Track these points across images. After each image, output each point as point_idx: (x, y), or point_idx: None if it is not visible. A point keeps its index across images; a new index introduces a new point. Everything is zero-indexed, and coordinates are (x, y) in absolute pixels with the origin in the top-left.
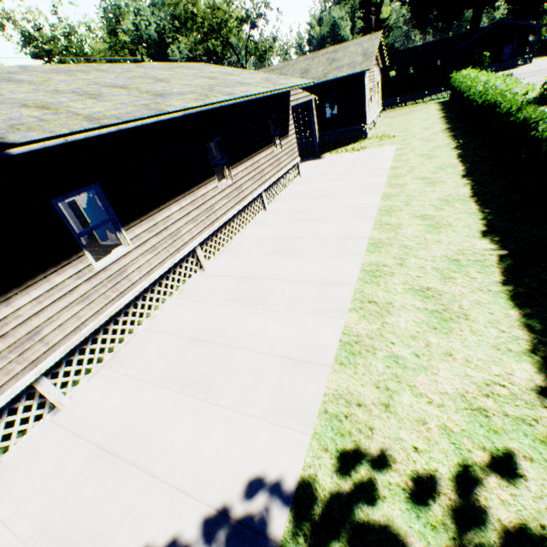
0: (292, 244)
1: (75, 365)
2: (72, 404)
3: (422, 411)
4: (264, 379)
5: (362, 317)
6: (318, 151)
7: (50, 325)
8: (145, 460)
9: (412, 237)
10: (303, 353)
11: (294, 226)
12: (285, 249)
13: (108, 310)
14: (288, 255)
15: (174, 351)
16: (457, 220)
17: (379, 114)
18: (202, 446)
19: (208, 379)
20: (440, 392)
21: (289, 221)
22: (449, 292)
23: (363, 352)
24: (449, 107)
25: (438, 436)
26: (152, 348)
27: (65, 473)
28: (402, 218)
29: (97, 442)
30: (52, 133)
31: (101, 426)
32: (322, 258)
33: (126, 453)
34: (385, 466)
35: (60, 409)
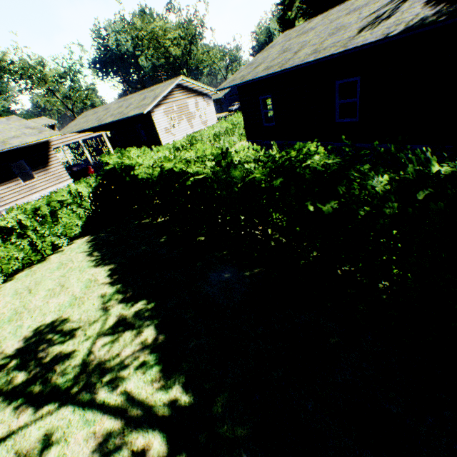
0: None
1: None
2: None
3: None
4: None
5: None
6: None
7: None
8: None
9: None
10: None
11: None
12: None
13: None
14: None
15: None
16: None
17: None
18: None
19: None
20: None
21: None
22: None
23: None
24: None
25: None
26: None
27: None
28: None
29: None
30: None
31: None
32: None
33: None
34: None
35: None
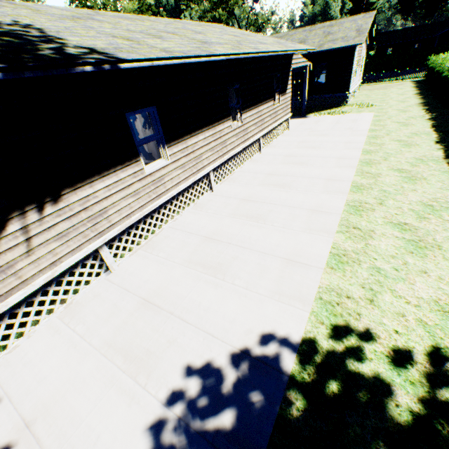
0: (285, 179)
1: (123, 242)
2: (119, 270)
3: (401, 308)
4: (268, 271)
5: (348, 238)
6: (304, 111)
7: (113, 208)
8: (180, 312)
9: (390, 184)
10: (300, 257)
11: (286, 167)
12: (279, 182)
13: (149, 206)
14: (282, 187)
15: (194, 244)
16: (431, 175)
17: (359, 86)
18: (223, 309)
19: (224, 266)
20: (416, 297)
21: (281, 163)
22: (424, 228)
23: (350, 262)
24: (423, 85)
25: (415, 326)
26: (176, 240)
27: (121, 313)
28: (380, 169)
29: (142, 296)
30: (145, 57)
31: (143, 287)
32: (311, 192)
33: (165, 306)
34: (371, 339)
35: (111, 272)
